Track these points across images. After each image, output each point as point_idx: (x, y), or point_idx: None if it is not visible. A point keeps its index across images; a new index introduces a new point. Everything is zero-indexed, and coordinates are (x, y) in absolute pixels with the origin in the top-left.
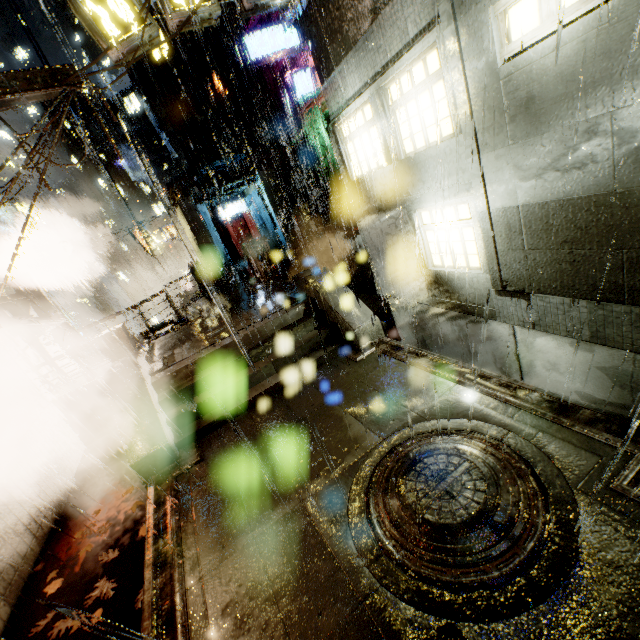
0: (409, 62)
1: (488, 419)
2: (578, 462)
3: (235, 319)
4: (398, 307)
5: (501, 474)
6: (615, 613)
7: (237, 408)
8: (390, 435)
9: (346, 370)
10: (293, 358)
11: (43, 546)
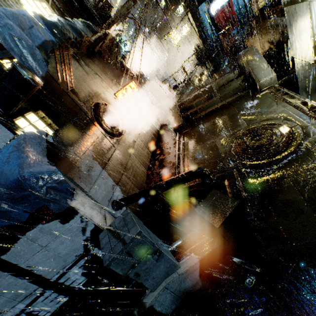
0: None
1: (292, 120)
2: (312, 135)
3: (208, 78)
4: (298, 65)
5: (279, 136)
6: (281, 165)
7: (204, 114)
8: (251, 124)
9: (249, 101)
10: (228, 96)
11: (155, 145)
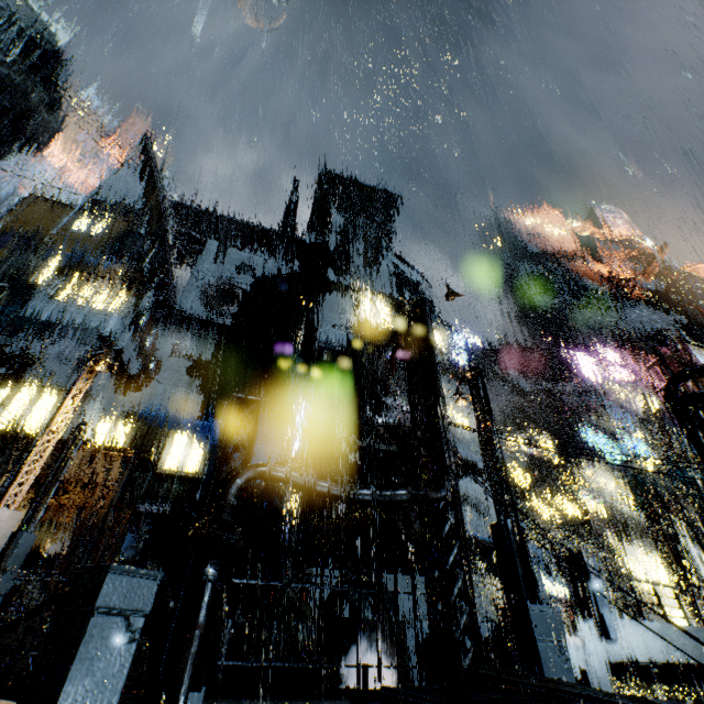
0: (652, 555)
1: None
2: None
3: None
4: None
5: None
6: None
7: None
8: None
9: None
10: None
11: None
